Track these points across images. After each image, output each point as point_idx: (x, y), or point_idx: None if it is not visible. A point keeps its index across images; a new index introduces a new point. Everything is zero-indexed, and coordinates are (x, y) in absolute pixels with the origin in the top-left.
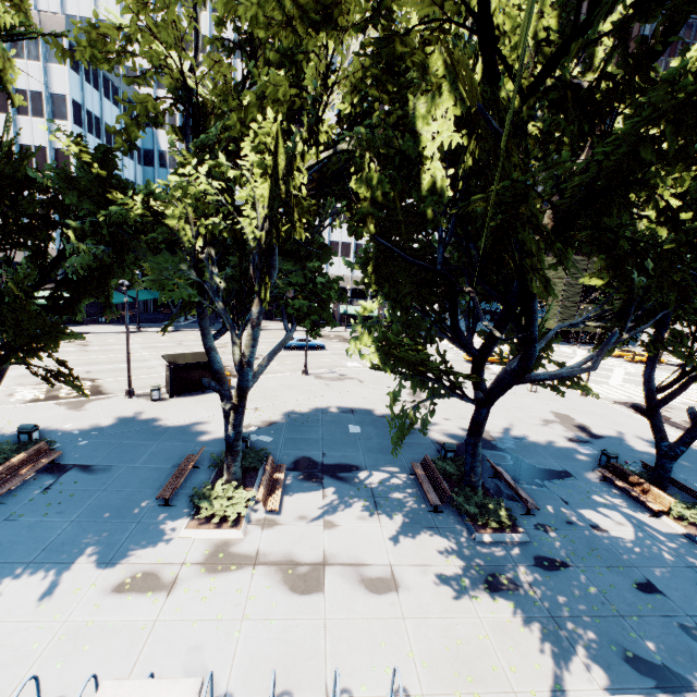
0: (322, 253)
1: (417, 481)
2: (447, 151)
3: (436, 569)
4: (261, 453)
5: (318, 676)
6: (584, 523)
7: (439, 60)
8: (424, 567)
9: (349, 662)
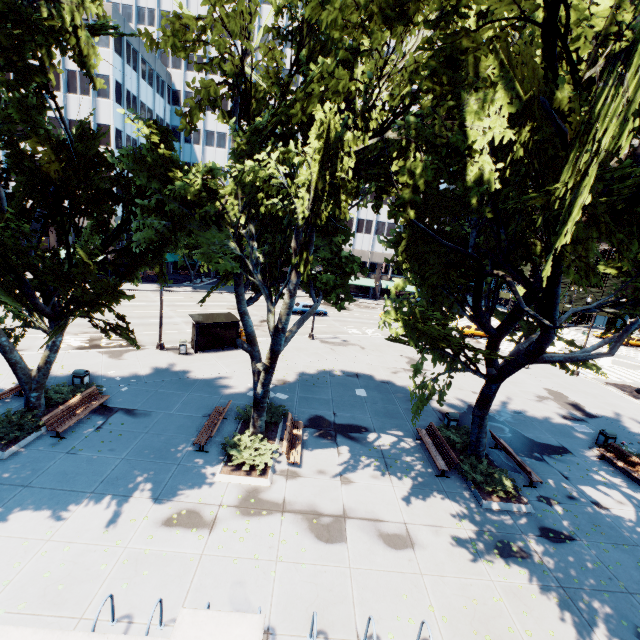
0: (343, 229)
1: (423, 446)
2: (489, 141)
3: (447, 530)
4: (280, 409)
5: (348, 620)
6: (585, 499)
7: (493, 53)
8: (436, 528)
9: (375, 610)
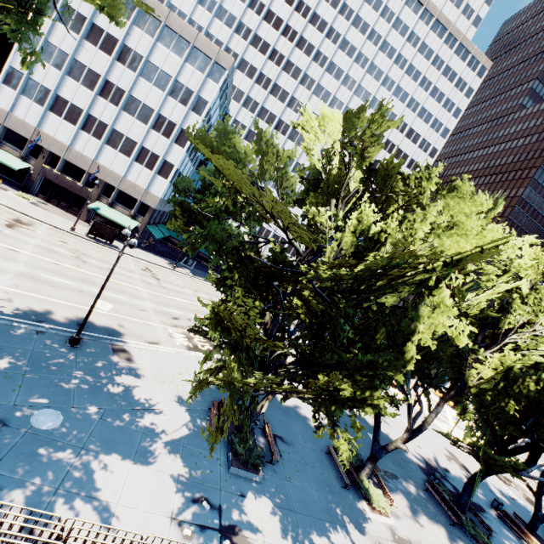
0: None
1: (430, 497)
2: None
3: None
4: (357, 453)
5: None
6: None
7: None
8: None
9: None
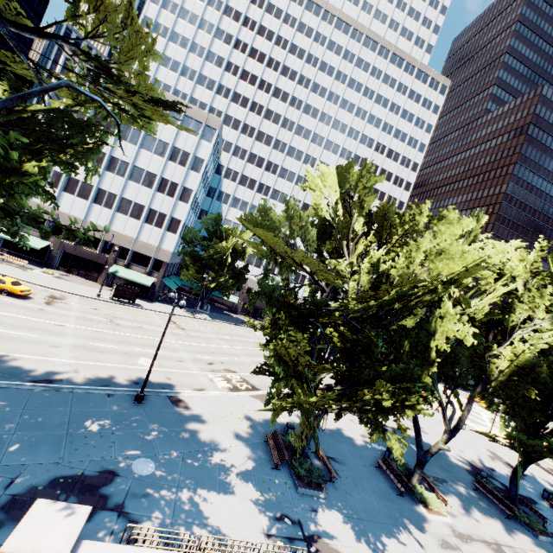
0: None
1: (481, 495)
2: None
3: None
4: (404, 463)
5: None
6: None
7: None
8: (535, 552)
9: None
